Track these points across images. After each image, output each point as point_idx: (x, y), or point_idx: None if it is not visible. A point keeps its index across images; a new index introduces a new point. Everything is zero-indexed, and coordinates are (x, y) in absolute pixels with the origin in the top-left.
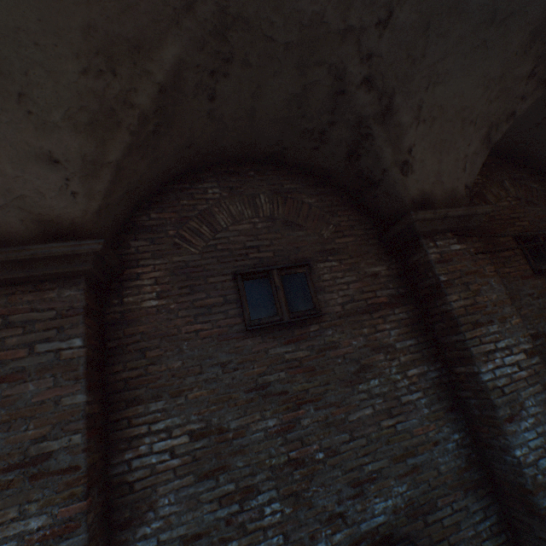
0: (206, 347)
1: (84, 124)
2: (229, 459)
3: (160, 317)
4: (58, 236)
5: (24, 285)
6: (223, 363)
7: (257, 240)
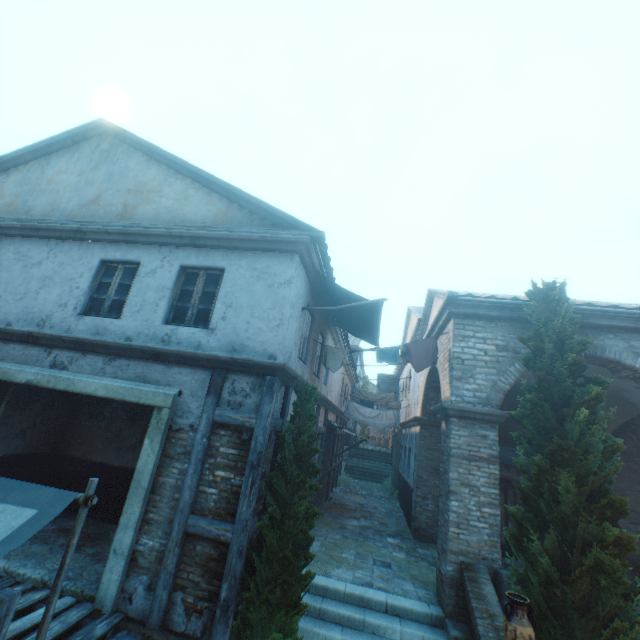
0: (632, 483)
1: (620, 414)
2: (639, 522)
3: None
4: None
5: None
6: (638, 491)
7: None
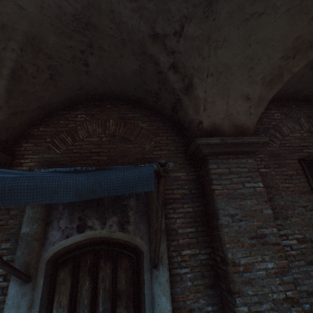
0: (293, 196)
1: (267, 81)
2: None
3: (268, 178)
4: (240, 133)
5: (231, 155)
6: (304, 206)
7: (305, 142)
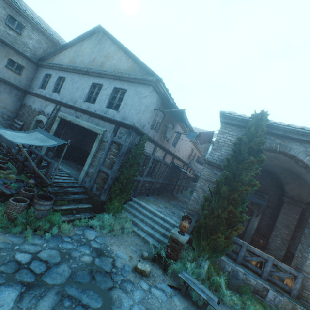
0: None
1: None
2: None
3: (307, 217)
4: (301, 201)
5: (293, 205)
6: None
7: None
